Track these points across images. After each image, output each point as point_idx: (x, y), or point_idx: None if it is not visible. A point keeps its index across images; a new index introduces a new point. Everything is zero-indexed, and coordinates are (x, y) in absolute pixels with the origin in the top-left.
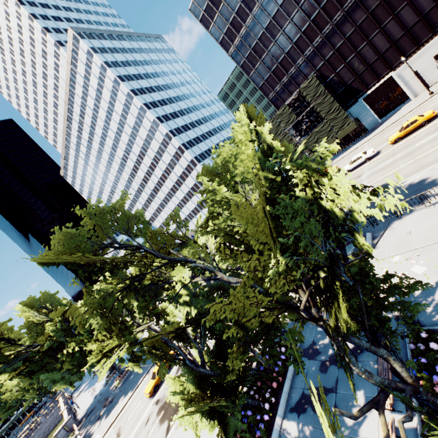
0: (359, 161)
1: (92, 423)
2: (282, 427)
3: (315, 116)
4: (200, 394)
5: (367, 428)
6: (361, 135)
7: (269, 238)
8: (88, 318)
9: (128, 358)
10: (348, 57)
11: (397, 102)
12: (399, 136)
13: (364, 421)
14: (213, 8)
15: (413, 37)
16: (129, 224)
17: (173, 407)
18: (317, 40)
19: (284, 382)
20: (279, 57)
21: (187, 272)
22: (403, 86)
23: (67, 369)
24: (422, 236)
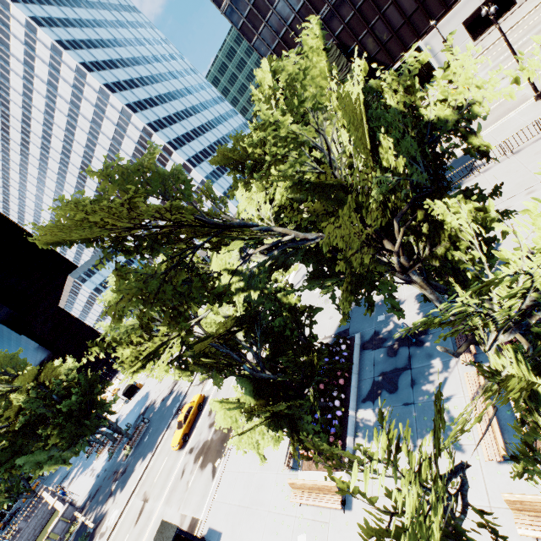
0: None
1: (102, 503)
2: (357, 418)
3: None
4: (263, 404)
5: (450, 387)
6: None
7: (367, 156)
8: (127, 307)
9: (177, 365)
10: (371, 20)
11: (426, 80)
12: None
13: (445, 382)
14: None
15: None
16: (164, 180)
17: (215, 448)
18: None
19: (350, 378)
20: (289, 18)
21: (235, 256)
22: (432, 59)
23: (55, 446)
24: None
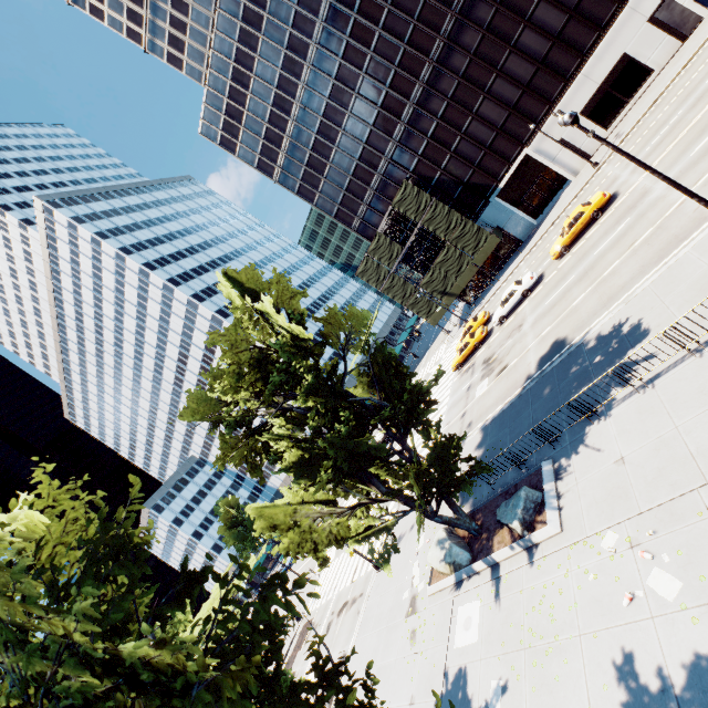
0: (514, 298)
1: None
2: None
3: (432, 239)
4: None
5: None
6: (514, 251)
7: None
8: None
9: None
10: (451, 143)
11: (553, 189)
12: (563, 244)
13: None
14: (233, 124)
15: (538, 94)
16: None
17: None
18: (397, 130)
19: None
20: (350, 167)
21: None
22: (550, 164)
23: None
24: (648, 472)
